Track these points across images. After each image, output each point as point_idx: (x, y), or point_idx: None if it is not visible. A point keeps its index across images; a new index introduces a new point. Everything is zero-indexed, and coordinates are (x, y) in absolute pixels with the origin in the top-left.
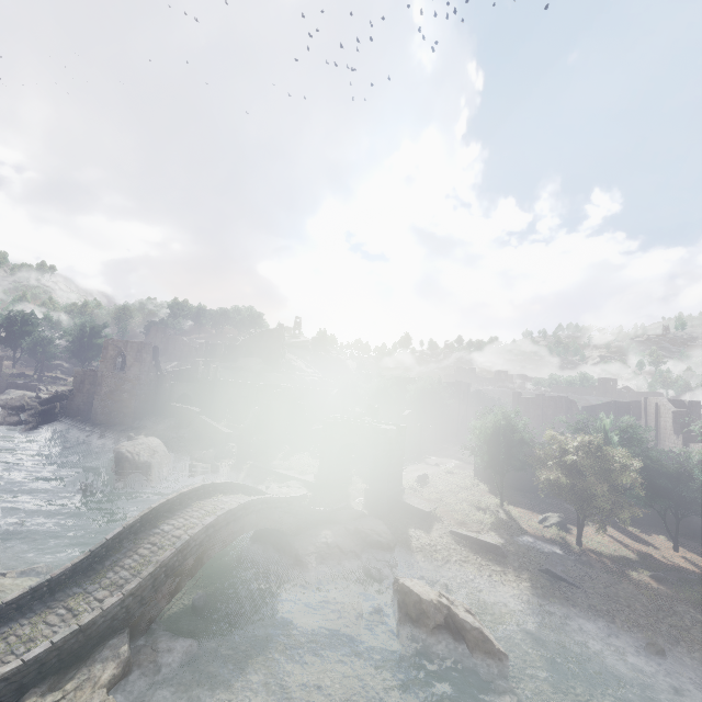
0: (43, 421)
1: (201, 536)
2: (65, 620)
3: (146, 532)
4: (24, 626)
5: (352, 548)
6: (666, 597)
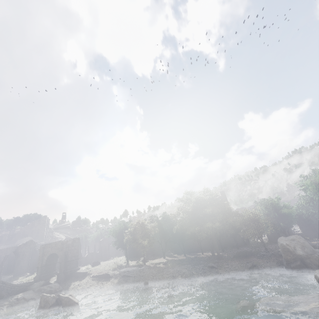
0: None
1: None
2: None
3: None
4: None
5: (33, 297)
6: (163, 268)
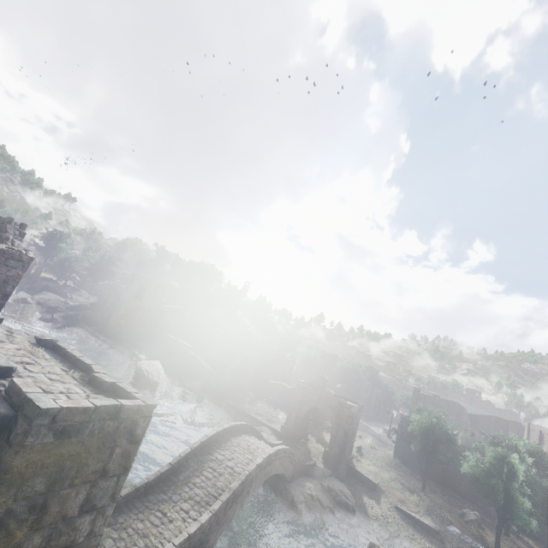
0: (69, 324)
1: (253, 473)
2: (164, 523)
3: (204, 456)
4: (135, 521)
5: (328, 504)
6: None
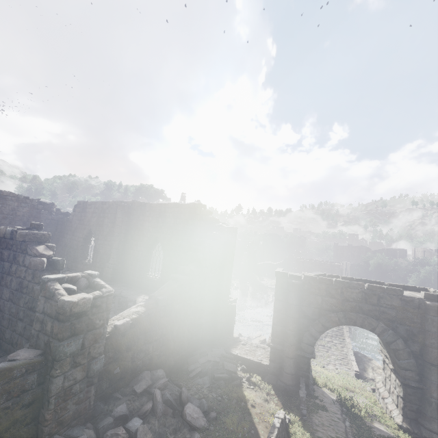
0: None
1: None
2: (328, 349)
3: None
4: (316, 353)
5: None
6: None
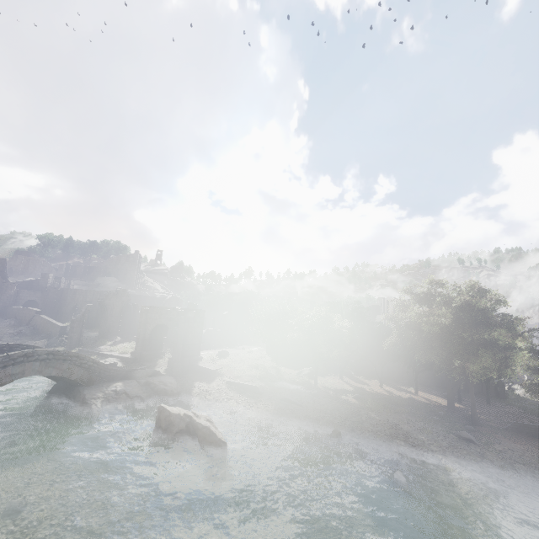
0: None
1: None
2: None
3: None
4: None
5: (139, 394)
6: (357, 407)
